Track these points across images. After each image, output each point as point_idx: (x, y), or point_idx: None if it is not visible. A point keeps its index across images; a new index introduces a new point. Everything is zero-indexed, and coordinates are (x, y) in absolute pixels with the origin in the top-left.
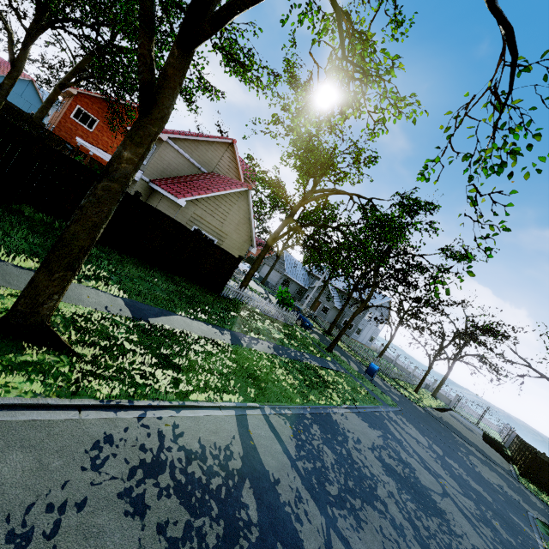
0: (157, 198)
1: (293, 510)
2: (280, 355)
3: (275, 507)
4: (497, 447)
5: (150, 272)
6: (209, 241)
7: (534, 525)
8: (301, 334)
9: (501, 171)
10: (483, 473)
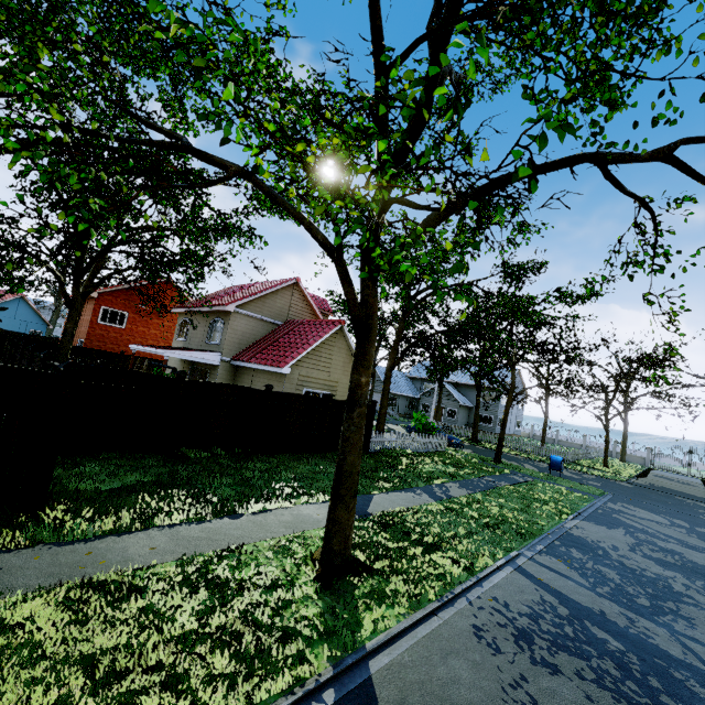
0: (247, 375)
1: (637, 630)
2: (475, 491)
3: (623, 633)
4: None
5: (309, 461)
6: (342, 401)
7: None
8: (463, 457)
9: (661, 271)
10: None
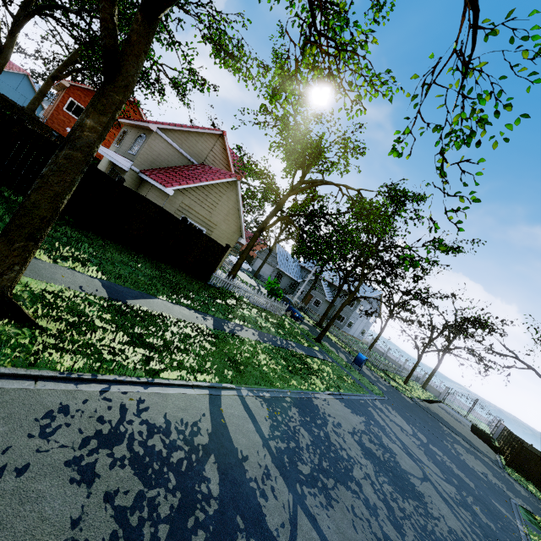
0: (146, 188)
1: (259, 486)
2: (265, 342)
3: (240, 482)
4: (485, 438)
5: (134, 258)
6: (195, 229)
7: (517, 511)
8: (289, 324)
9: (470, 140)
10: (467, 462)
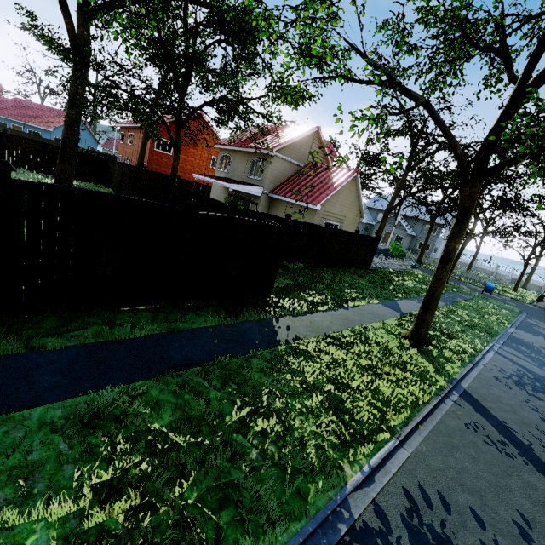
0: (281, 205)
1: None
2: (447, 303)
3: None
4: None
5: (345, 274)
6: (363, 235)
7: None
8: (424, 277)
9: None
10: None
